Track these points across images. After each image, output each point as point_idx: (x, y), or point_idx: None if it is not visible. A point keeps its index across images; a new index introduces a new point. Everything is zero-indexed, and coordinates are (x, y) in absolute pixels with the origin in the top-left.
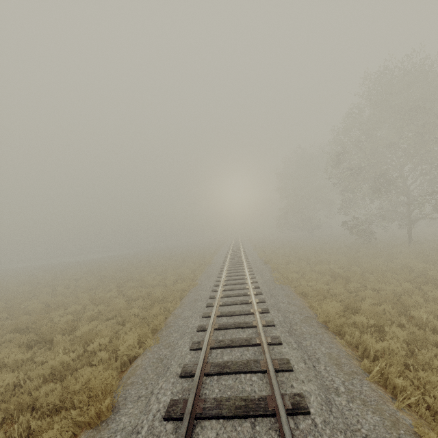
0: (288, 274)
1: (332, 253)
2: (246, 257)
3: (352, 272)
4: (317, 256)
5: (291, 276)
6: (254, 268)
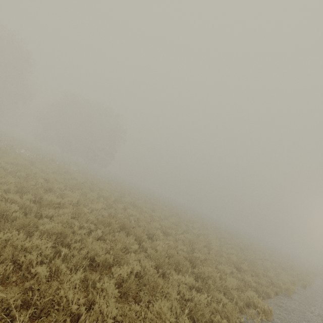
0: None
1: None
2: None
3: None
4: None
5: None
6: None
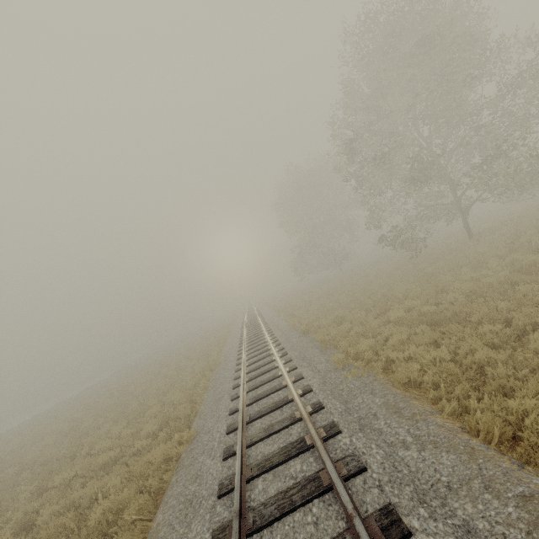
0: (355, 347)
1: (390, 284)
2: (271, 333)
3: (448, 304)
4: (373, 296)
5: (363, 347)
6: (292, 352)
